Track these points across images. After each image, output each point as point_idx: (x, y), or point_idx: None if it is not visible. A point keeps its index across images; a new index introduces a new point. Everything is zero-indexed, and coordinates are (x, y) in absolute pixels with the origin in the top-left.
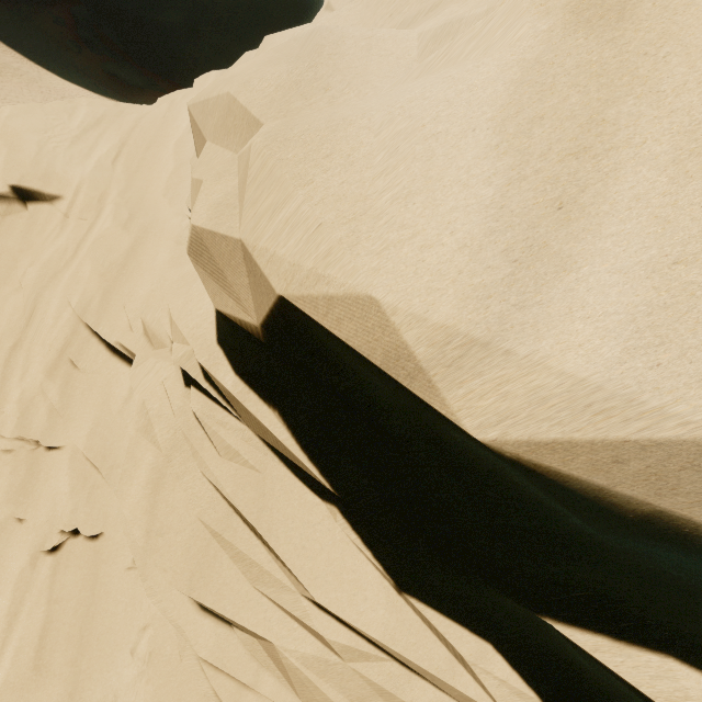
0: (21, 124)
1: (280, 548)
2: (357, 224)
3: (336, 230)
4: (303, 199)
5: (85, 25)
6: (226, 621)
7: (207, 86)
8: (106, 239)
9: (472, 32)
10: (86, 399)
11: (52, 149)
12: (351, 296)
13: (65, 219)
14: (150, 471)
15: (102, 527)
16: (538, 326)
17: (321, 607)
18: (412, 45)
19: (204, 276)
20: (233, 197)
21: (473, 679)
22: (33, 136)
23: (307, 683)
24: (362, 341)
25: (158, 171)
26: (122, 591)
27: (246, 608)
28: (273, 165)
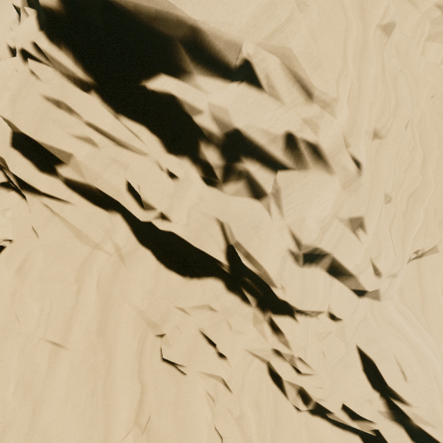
0: None
1: (72, 102)
2: None
3: None
4: None
5: None
6: (54, 175)
7: None
8: None
9: None
10: None
11: None
12: None
13: None
14: (10, 97)
15: None
16: None
17: (90, 124)
18: None
19: None
20: None
21: (141, 141)
22: None
23: (89, 167)
24: None
25: None
26: None
27: (61, 139)
28: None
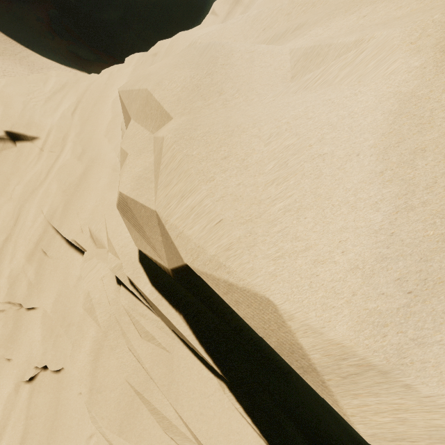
0: (12, 90)
1: (184, 414)
2: (253, 225)
3: (235, 229)
4: (206, 193)
5: (56, 22)
6: None
7: (132, 77)
8: (67, 167)
9: (345, 60)
10: (52, 277)
11: (32, 106)
12: (249, 291)
13: (41, 152)
14: (93, 342)
15: (63, 364)
16: (440, 367)
17: None
18: (286, 58)
19: (129, 225)
20: (150, 172)
21: None
22: (20, 98)
23: None
24: (258, 325)
25: (101, 120)
26: (76, 410)
27: None
28: (181, 159)
